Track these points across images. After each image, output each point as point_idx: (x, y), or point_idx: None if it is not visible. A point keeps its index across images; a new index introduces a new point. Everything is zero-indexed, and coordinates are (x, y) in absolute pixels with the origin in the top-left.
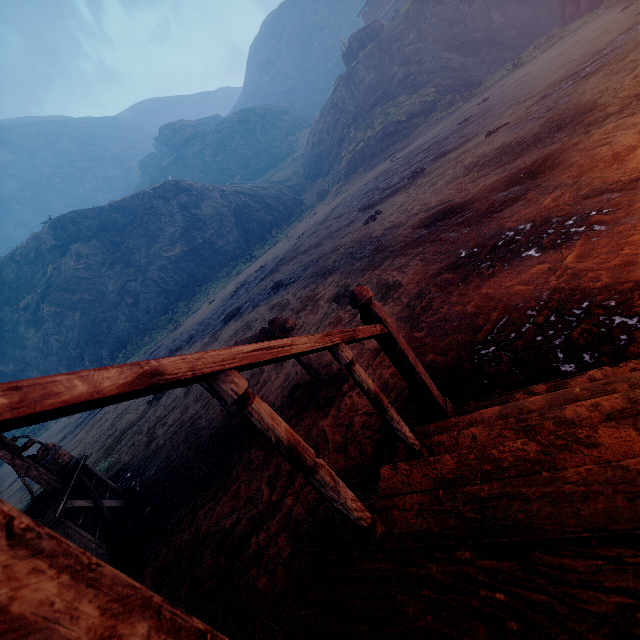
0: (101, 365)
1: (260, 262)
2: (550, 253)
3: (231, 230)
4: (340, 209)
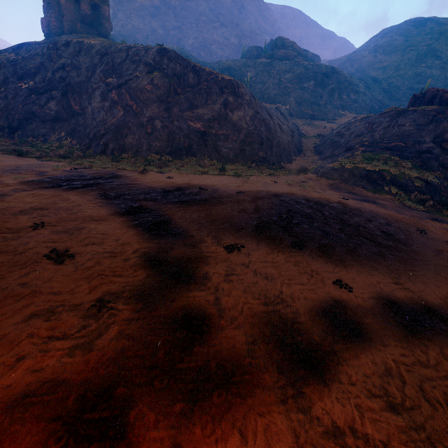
0: (105, 150)
1: (214, 181)
2: None
3: (235, 141)
4: (271, 202)
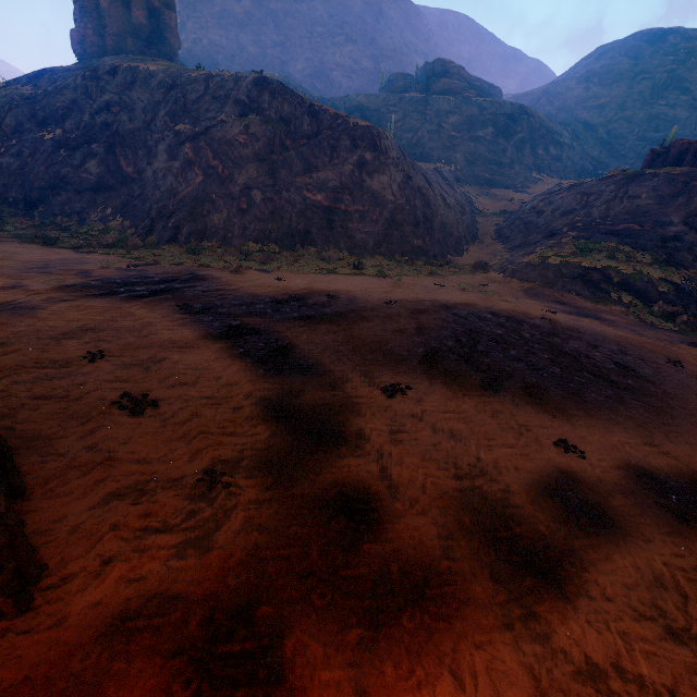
0: (175, 237)
1: (348, 285)
2: None
3: (376, 222)
4: (441, 318)
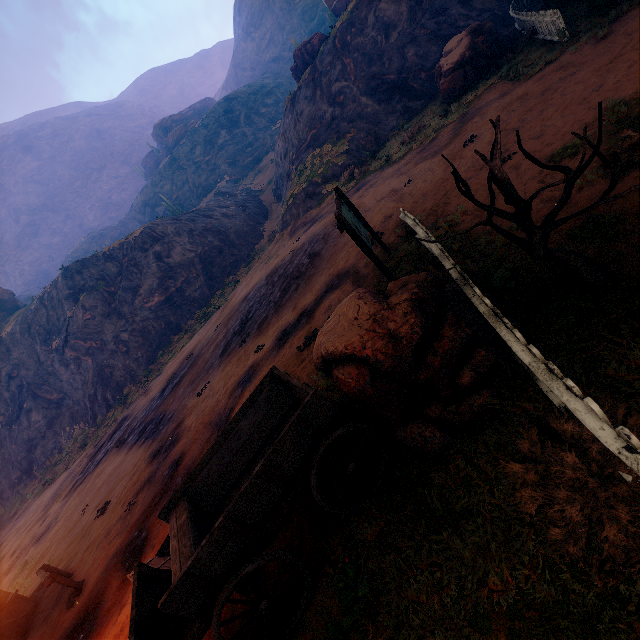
0: (108, 405)
1: (199, 337)
2: (123, 573)
3: (198, 276)
4: (239, 312)
